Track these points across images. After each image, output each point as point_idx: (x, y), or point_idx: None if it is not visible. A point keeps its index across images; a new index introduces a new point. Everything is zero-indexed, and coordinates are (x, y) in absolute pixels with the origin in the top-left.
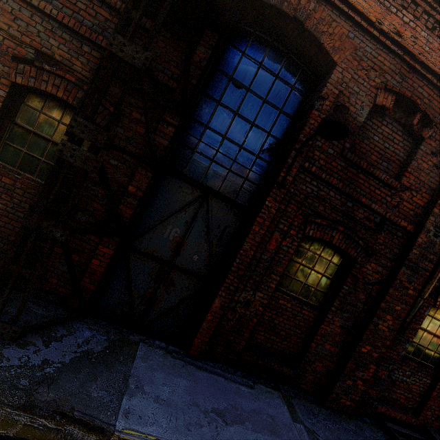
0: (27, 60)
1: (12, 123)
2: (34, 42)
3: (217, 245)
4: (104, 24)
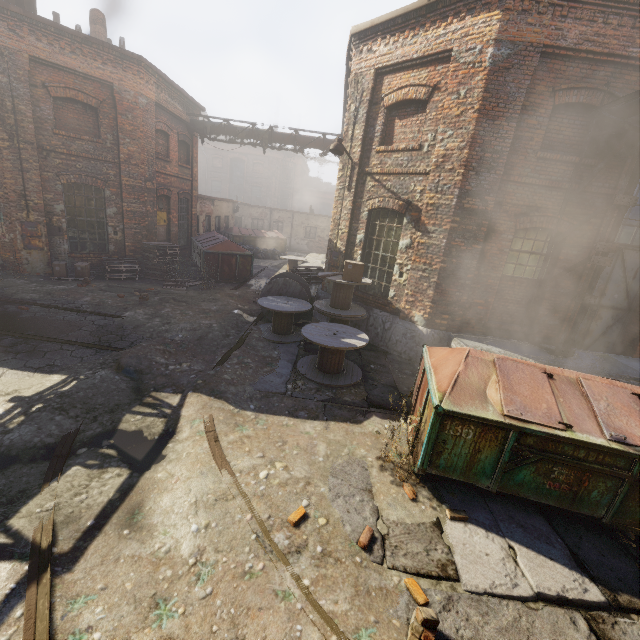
0: (520, 214)
1: (509, 251)
2: (525, 203)
3: (632, 283)
4: (563, 174)
